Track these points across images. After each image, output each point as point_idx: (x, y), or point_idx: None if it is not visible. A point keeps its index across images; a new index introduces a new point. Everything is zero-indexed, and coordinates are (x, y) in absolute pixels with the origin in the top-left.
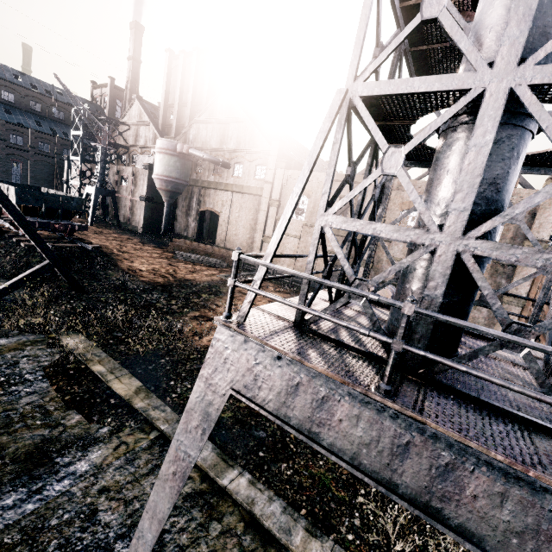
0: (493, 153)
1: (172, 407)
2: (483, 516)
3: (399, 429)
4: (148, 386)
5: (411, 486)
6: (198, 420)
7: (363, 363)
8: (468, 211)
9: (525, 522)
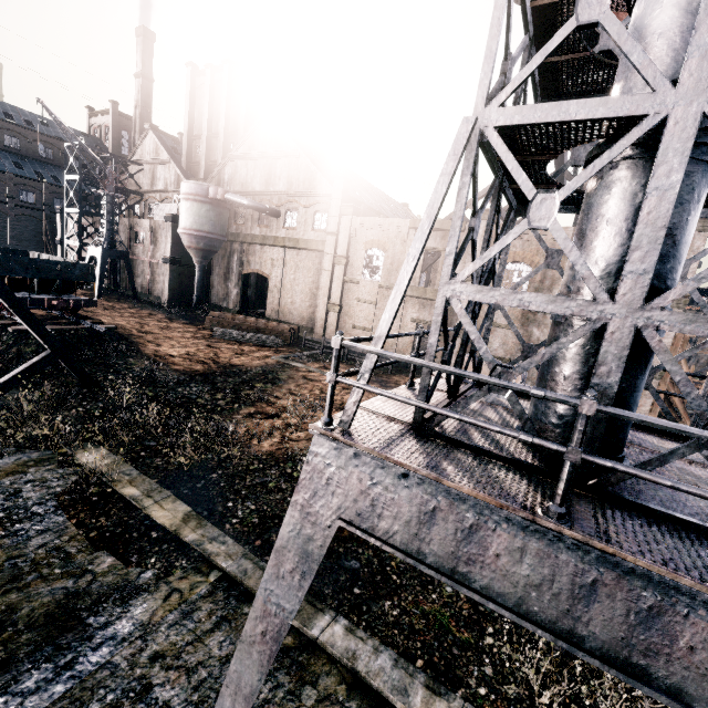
0: None
1: (233, 537)
2: (704, 673)
3: (581, 565)
4: (199, 511)
5: (602, 637)
6: (294, 562)
7: (514, 476)
8: (650, 274)
9: None
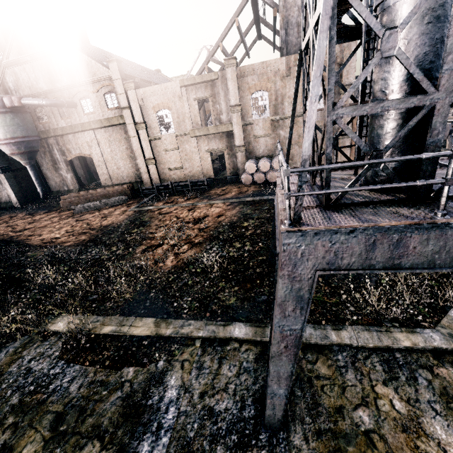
0: (441, 15)
1: (192, 319)
2: None
3: None
4: (161, 317)
5: None
6: (293, 305)
7: (397, 207)
8: None
9: None
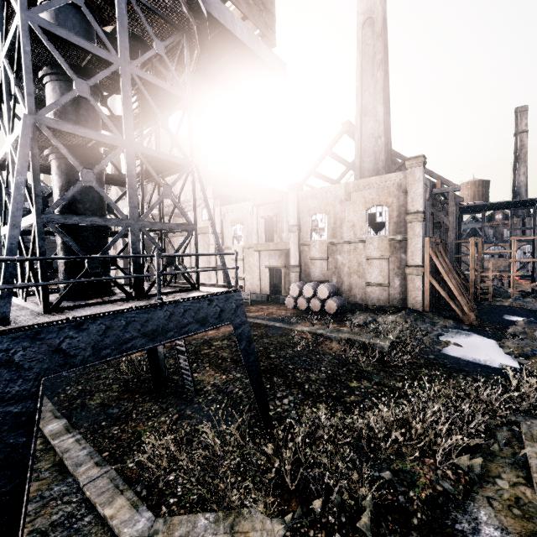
0: (57, 174)
1: (54, 403)
2: None
3: None
4: (46, 392)
5: None
6: None
7: None
8: None
9: None
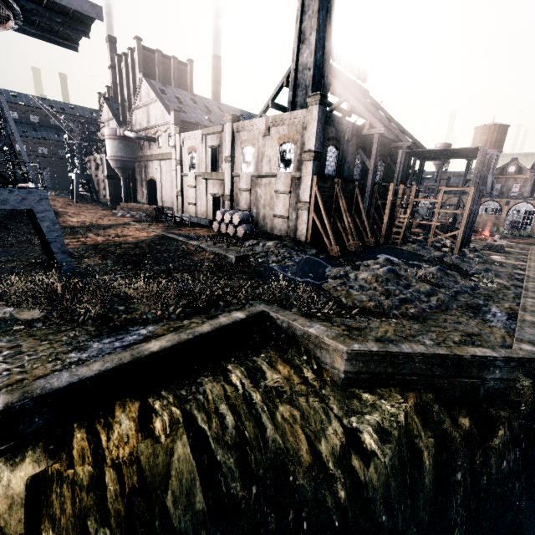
0: None
1: None
2: None
3: None
4: None
5: None
6: None
7: None
8: None
9: None
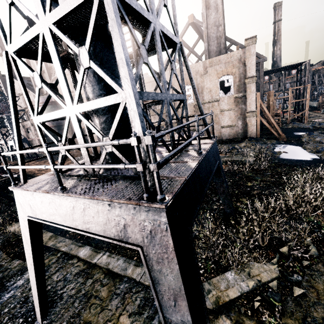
0: None
1: (69, 238)
2: (97, 223)
3: (69, 203)
4: (56, 233)
5: (80, 223)
6: (27, 236)
7: (73, 180)
8: (68, 93)
9: (105, 218)
